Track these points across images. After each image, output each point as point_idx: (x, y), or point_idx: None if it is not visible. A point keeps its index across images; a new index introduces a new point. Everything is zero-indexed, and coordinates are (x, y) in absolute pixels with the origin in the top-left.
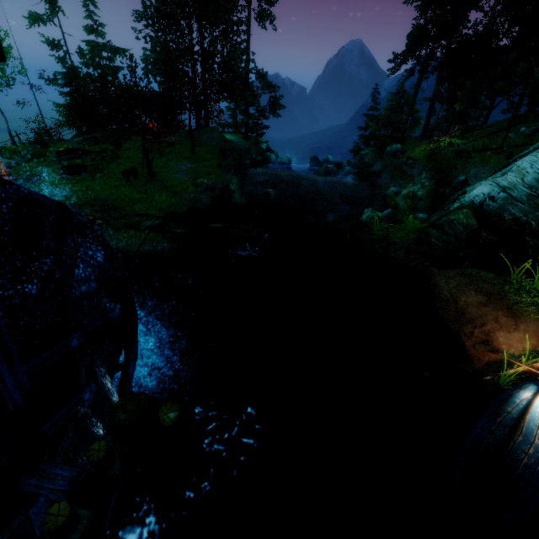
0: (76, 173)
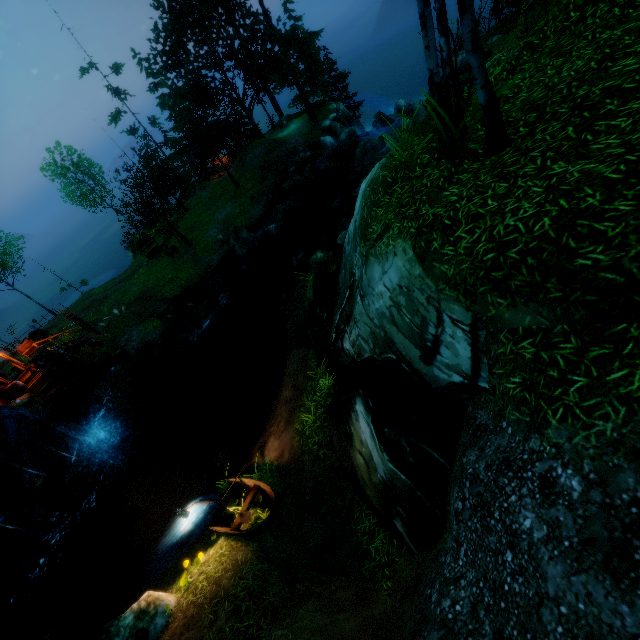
0: (154, 257)
